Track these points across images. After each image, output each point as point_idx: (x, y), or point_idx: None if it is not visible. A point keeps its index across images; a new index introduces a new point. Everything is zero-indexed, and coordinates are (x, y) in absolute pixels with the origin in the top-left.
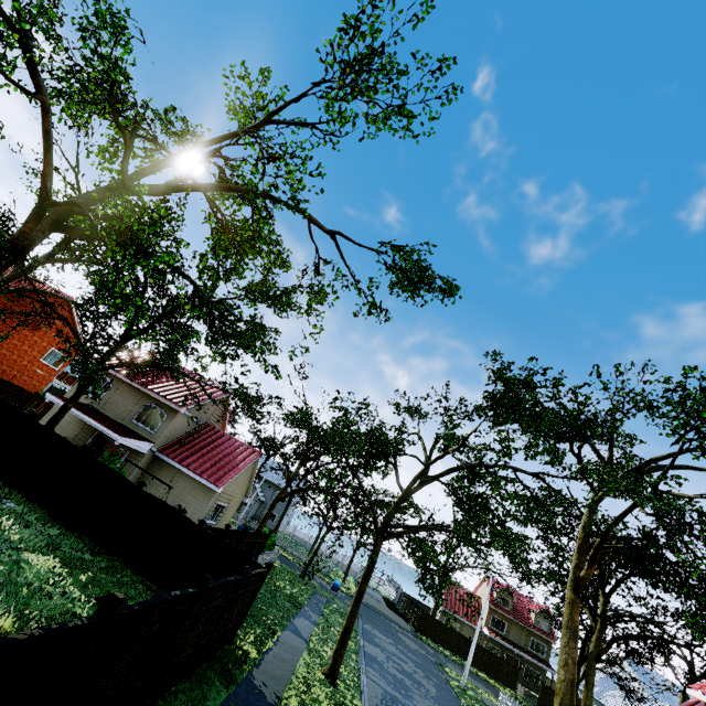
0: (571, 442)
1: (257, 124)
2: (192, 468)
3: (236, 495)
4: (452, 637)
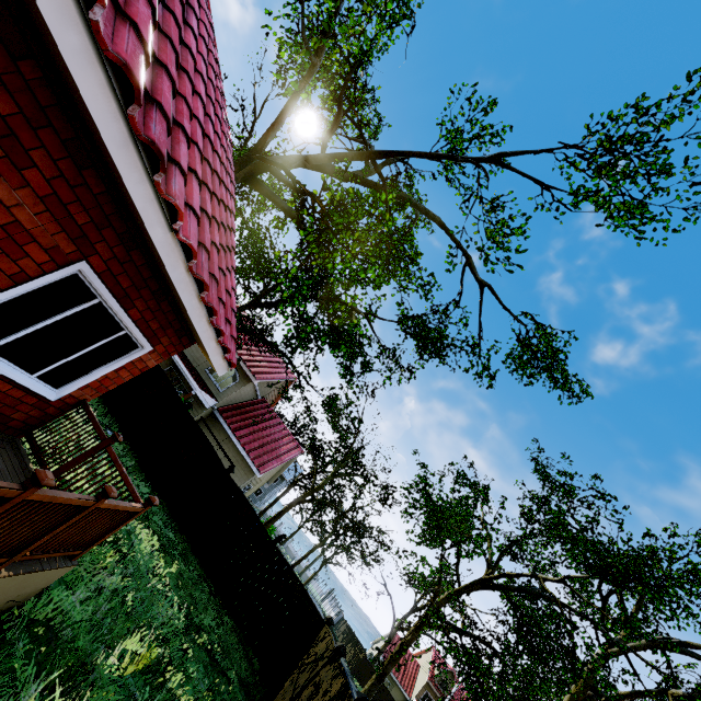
0: (602, 580)
1: (482, 158)
2: (242, 441)
3: (263, 480)
4: (384, 696)
